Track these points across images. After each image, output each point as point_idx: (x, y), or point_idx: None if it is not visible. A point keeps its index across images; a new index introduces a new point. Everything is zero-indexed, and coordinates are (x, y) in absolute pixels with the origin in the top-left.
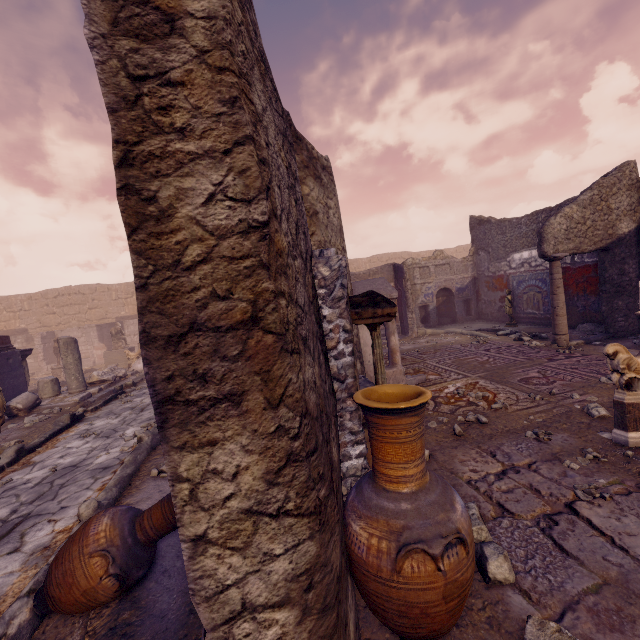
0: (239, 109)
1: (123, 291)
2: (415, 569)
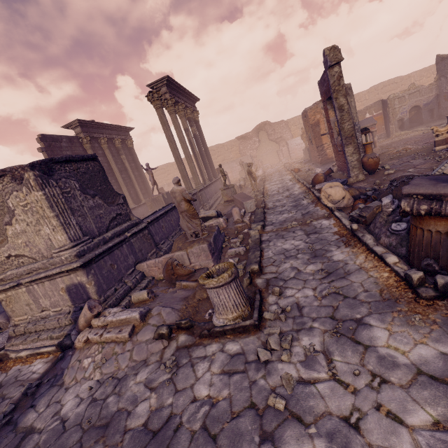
0: (349, 116)
1: (229, 145)
2: (370, 160)
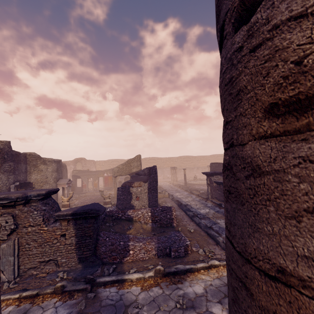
0: None
1: None
2: None
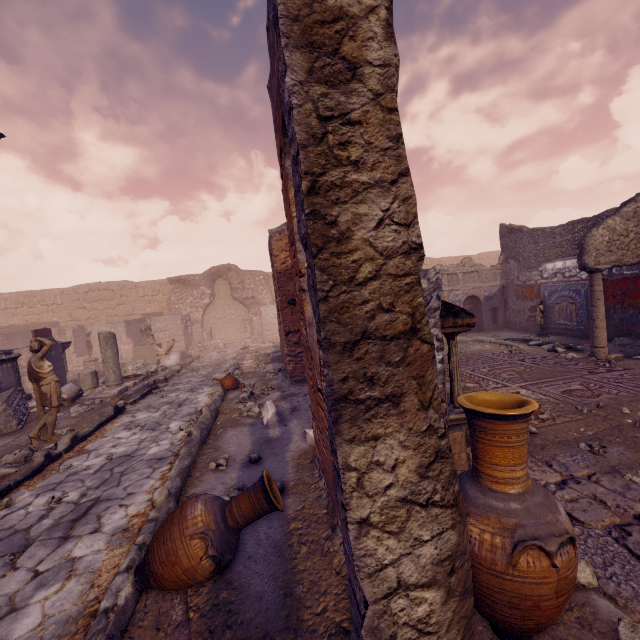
0: (401, 144)
1: (150, 288)
2: (530, 564)
